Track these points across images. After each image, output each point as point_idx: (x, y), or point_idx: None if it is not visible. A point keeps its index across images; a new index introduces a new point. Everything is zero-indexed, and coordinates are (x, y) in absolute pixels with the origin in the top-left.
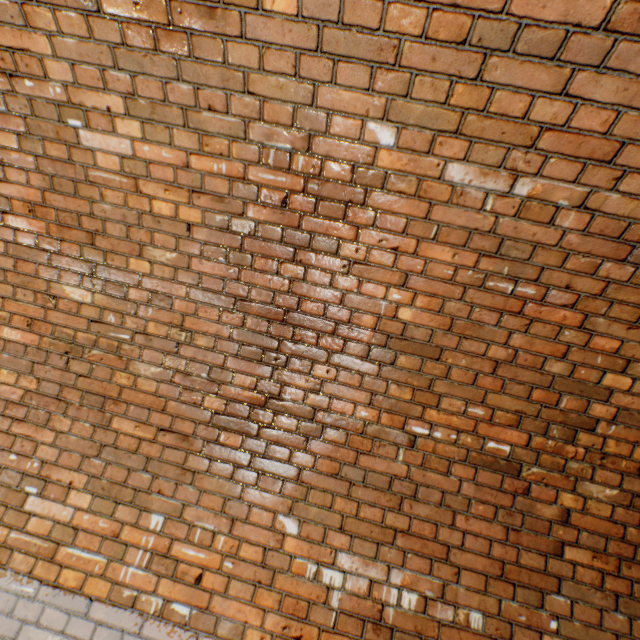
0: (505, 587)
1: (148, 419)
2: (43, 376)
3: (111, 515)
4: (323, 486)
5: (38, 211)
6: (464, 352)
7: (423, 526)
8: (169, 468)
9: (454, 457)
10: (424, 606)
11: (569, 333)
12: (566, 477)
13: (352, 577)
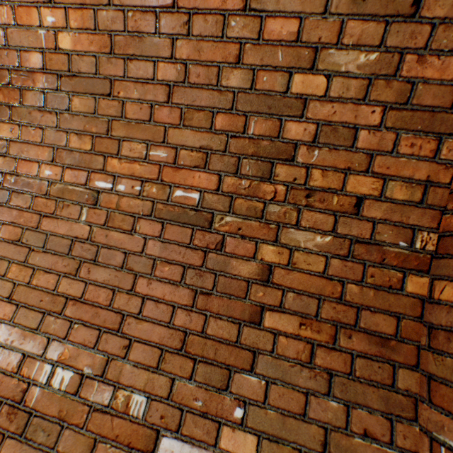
0: (183, 364)
1: None
2: None
3: None
4: (2, 254)
5: None
6: (134, 80)
7: (99, 293)
8: None
9: (139, 212)
10: (78, 386)
11: (236, 23)
12: (267, 225)
13: (5, 351)
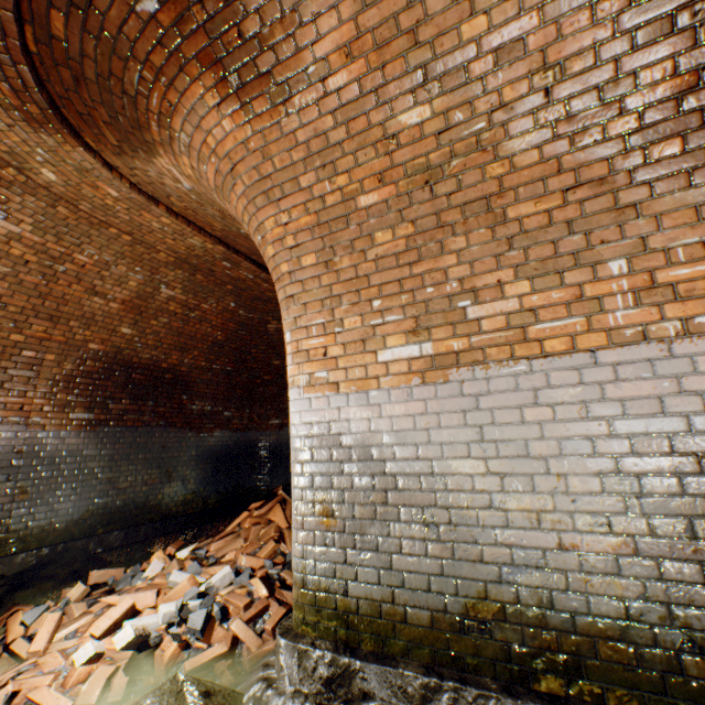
0: None
1: (544, 191)
2: (414, 218)
3: (559, 286)
4: None
5: (353, 51)
6: None
7: None
8: (598, 219)
9: None
10: None
11: None
12: None
13: None
